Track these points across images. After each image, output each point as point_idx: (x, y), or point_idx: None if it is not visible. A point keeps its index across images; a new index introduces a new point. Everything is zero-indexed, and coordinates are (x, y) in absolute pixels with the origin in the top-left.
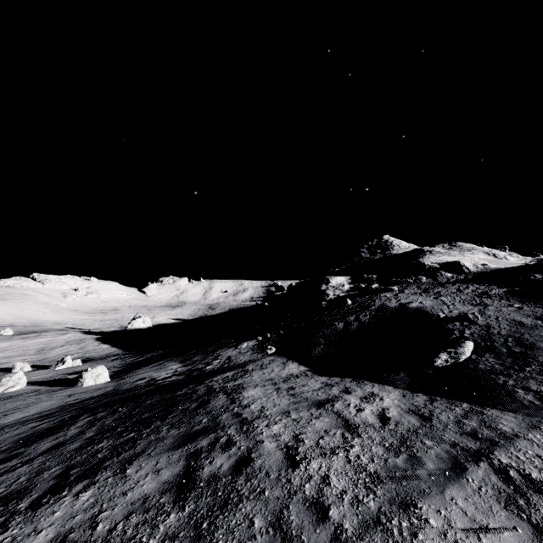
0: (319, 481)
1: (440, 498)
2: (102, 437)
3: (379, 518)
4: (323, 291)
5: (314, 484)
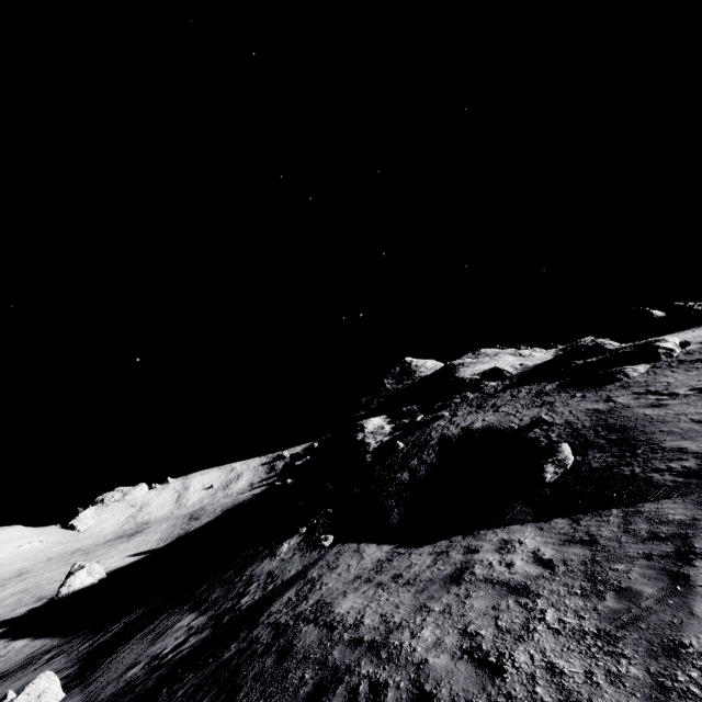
0: (547, 675)
1: (698, 621)
2: None
3: (661, 684)
4: (361, 441)
5: (545, 682)
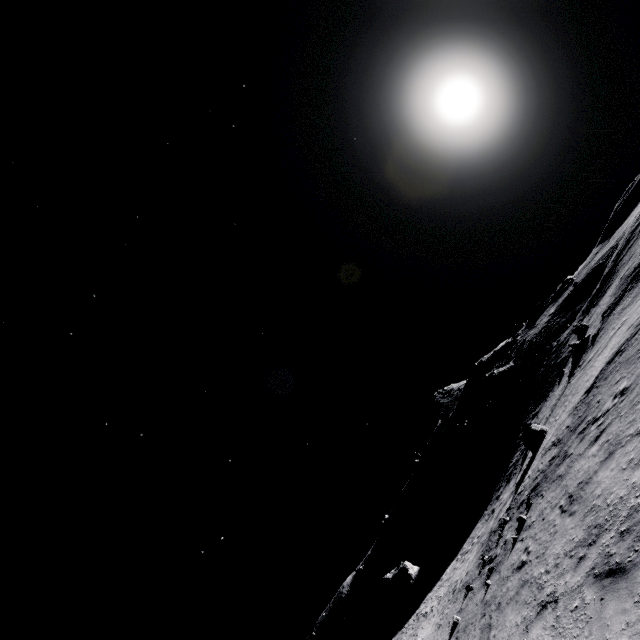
0: None
1: None
2: (630, 239)
3: None
4: (500, 373)
5: None
